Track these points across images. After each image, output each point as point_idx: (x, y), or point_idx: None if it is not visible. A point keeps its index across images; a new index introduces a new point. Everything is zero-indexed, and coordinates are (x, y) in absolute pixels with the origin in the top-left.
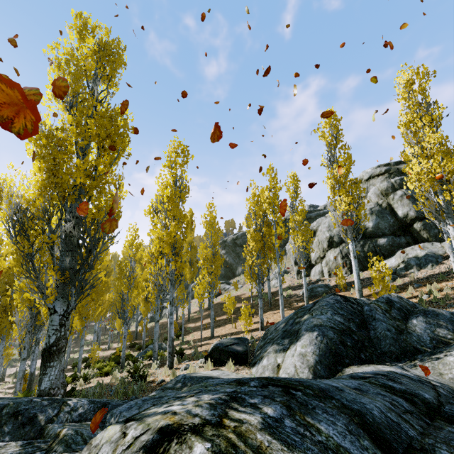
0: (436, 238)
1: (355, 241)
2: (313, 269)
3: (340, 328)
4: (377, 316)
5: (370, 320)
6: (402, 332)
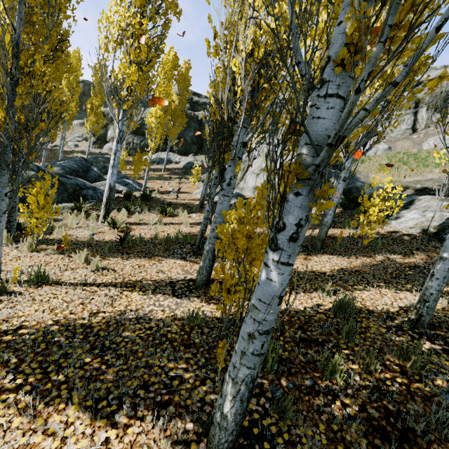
0: (179, 152)
1: (138, 136)
2: (106, 145)
3: (74, 169)
4: (95, 170)
5: (91, 171)
6: (100, 177)
